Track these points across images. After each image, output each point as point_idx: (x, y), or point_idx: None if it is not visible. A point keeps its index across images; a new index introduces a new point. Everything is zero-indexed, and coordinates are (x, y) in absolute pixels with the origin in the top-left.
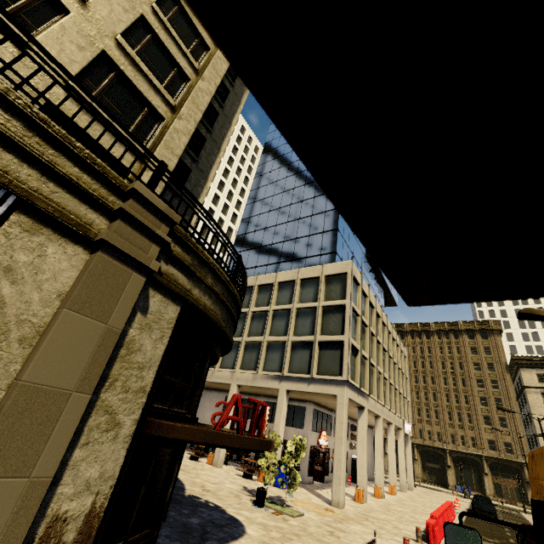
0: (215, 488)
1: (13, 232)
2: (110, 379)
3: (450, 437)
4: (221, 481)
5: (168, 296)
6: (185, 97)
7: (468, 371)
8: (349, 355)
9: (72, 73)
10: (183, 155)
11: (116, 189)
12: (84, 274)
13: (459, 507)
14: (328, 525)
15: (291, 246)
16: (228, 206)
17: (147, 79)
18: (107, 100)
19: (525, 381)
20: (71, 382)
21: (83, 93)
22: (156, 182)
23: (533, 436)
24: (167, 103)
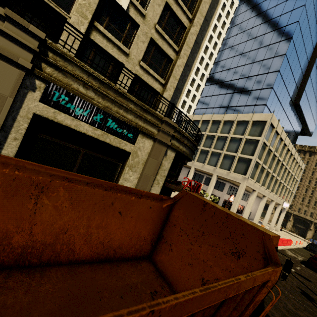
0: None
1: (139, 139)
2: (157, 173)
3: None
4: None
5: (172, 150)
6: (183, 41)
7: None
8: (253, 167)
9: (141, 57)
10: None
11: (159, 119)
12: (153, 148)
13: (300, 244)
14: None
15: (238, 96)
16: (203, 58)
17: (167, 42)
18: (152, 62)
19: None
20: (151, 174)
21: (145, 65)
22: (171, 112)
23: None
24: (175, 50)
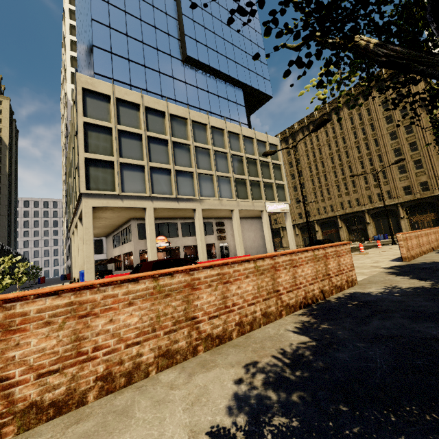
0: None
1: None
2: None
3: (367, 199)
4: None
5: None
6: None
7: (380, 128)
8: (82, 170)
9: None
10: None
11: None
12: None
13: None
14: None
15: None
16: None
17: None
18: None
19: None
20: None
21: None
22: None
23: None
24: None
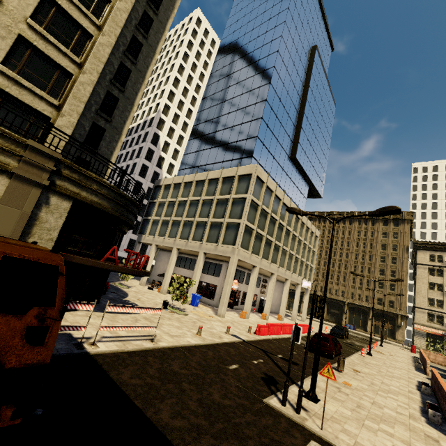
0: (146, 300)
1: None
2: (31, 233)
3: (350, 294)
4: (155, 298)
5: (63, 196)
6: (90, 52)
7: (376, 250)
8: (242, 232)
9: (1, 58)
10: (111, 88)
11: (20, 143)
12: (6, 189)
13: (326, 331)
14: (198, 320)
15: (224, 150)
16: (191, 110)
17: (56, 47)
18: (28, 71)
19: (419, 259)
20: (8, 233)
21: (10, 72)
22: (46, 136)
23: (415, 298)
24: (74, 62)
